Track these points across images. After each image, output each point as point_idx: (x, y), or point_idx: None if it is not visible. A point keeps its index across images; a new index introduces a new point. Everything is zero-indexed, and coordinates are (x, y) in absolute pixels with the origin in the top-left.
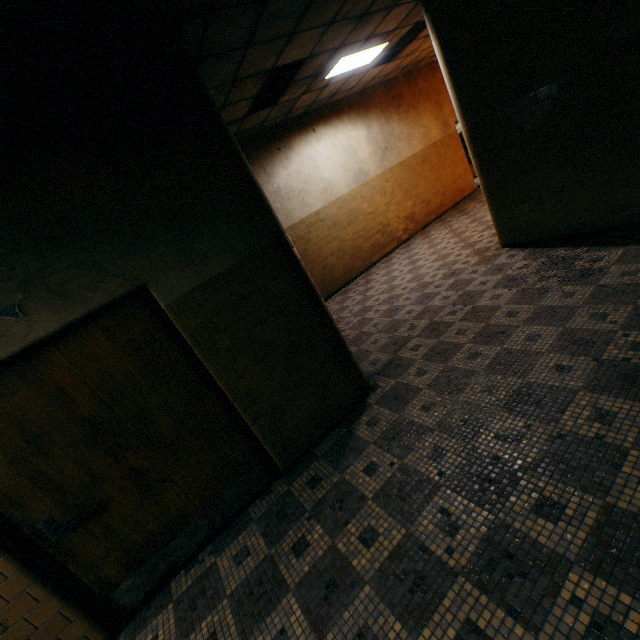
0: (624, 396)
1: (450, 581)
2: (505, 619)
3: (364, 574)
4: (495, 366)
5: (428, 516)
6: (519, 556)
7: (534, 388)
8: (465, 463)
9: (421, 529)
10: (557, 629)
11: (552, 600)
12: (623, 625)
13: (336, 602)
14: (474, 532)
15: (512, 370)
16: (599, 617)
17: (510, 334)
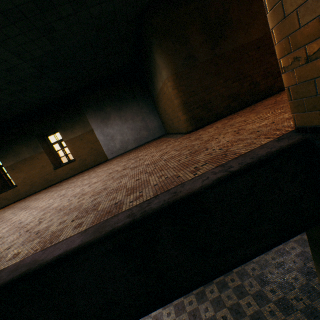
0: (304, 276)
1: (247, 295)
2: (255, 304)
3: (230, 286)
4: (278, 252)
5: (247, 282)
6: (262, 296)
7: (284, 264)
8: (259, 274)
9: (244, 283)
10: (264, 309)
11: (265, 305)
12: (275, 312)
13: (224, 289)
14: (255, 289)
15: (281, 255)
16: (271, 310)
17: (287, 243)
